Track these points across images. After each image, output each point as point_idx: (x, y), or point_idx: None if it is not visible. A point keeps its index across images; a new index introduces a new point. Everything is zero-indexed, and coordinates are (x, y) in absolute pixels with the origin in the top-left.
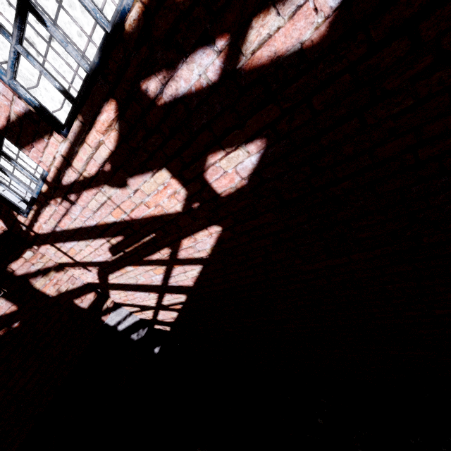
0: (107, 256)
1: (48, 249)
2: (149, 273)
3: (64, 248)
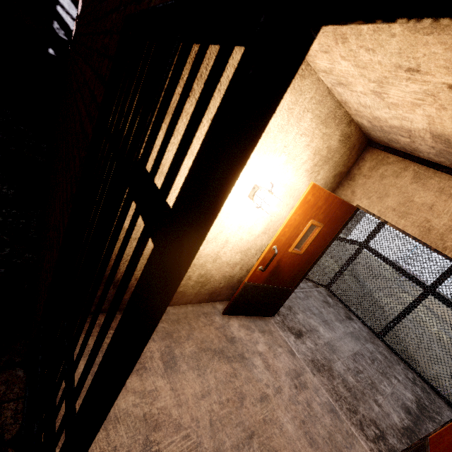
0: None
1: None
2: None
3: None
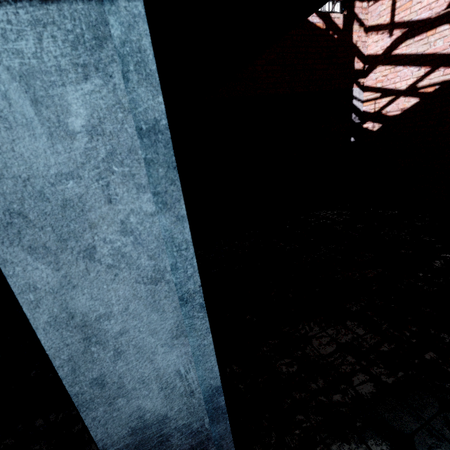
0: (438, 10)
1: (380, 6)
2: None
3: (402, 2)
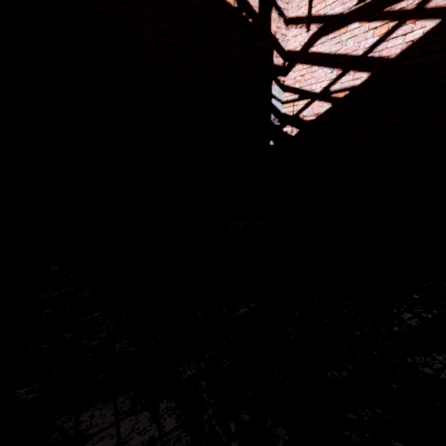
0: (350, 5)
1: None
2: (366, 35)
3: None
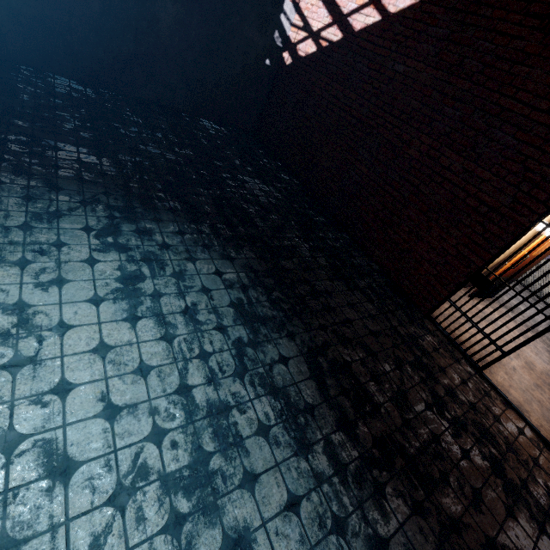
0: None
1: None
2: None
3: None
